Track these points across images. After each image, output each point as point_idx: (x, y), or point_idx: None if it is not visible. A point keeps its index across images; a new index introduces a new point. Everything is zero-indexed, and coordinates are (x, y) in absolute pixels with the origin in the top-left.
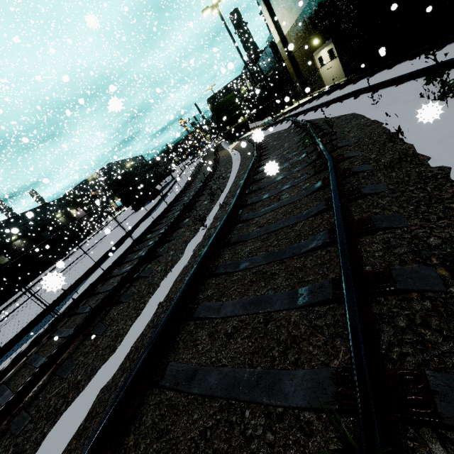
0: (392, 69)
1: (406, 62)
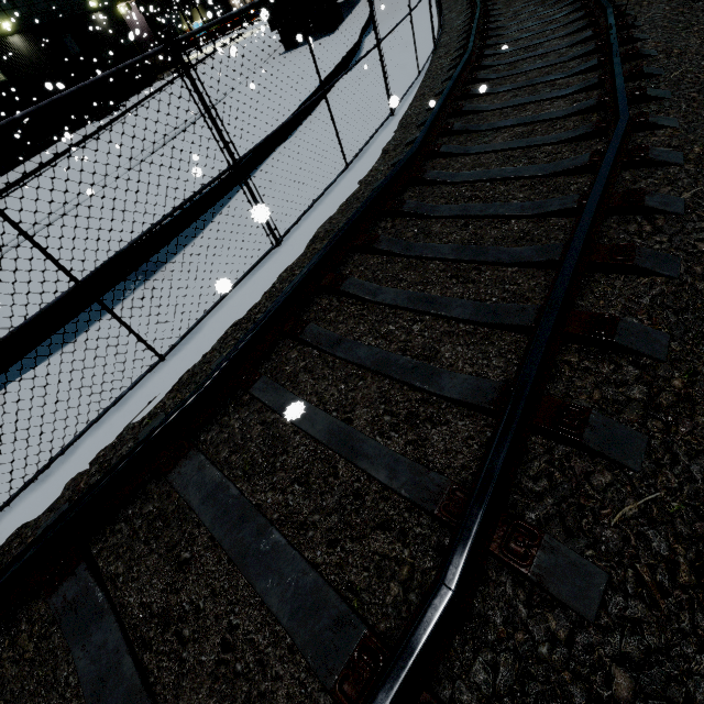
0: None
1: None
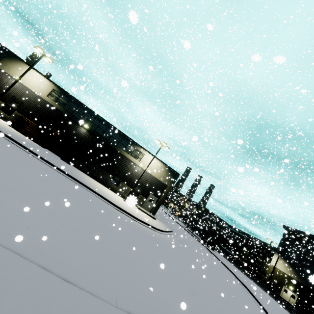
0: None
1: None
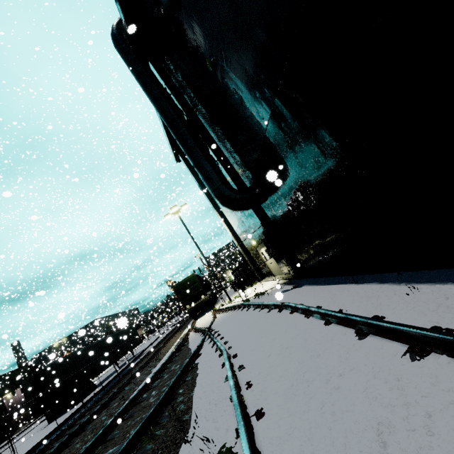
0: (277, 318)
1: (288, 312)
